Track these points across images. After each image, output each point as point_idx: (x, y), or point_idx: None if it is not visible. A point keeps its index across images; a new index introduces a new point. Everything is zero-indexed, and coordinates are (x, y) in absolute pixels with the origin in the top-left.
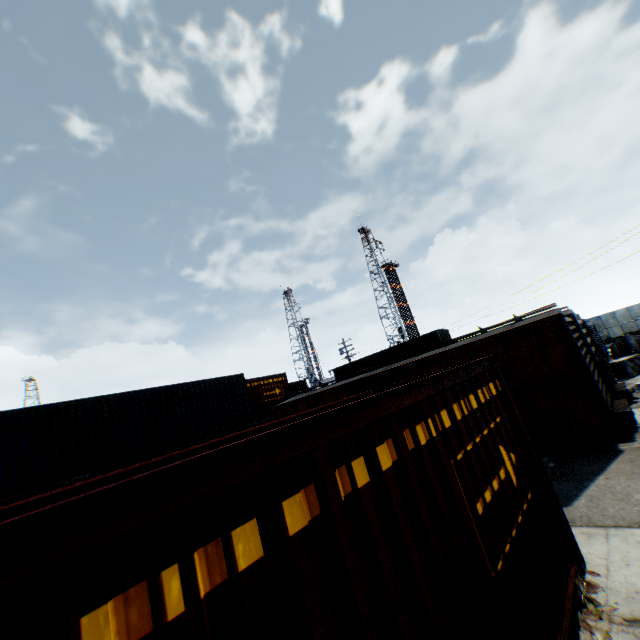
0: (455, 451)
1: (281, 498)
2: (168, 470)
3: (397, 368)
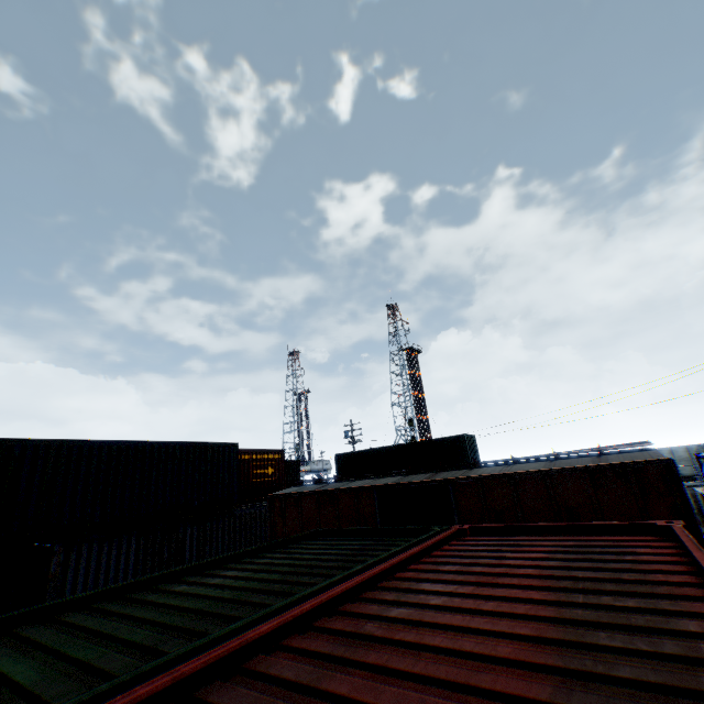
0: None
1: None
2: None
3: (447, 481)
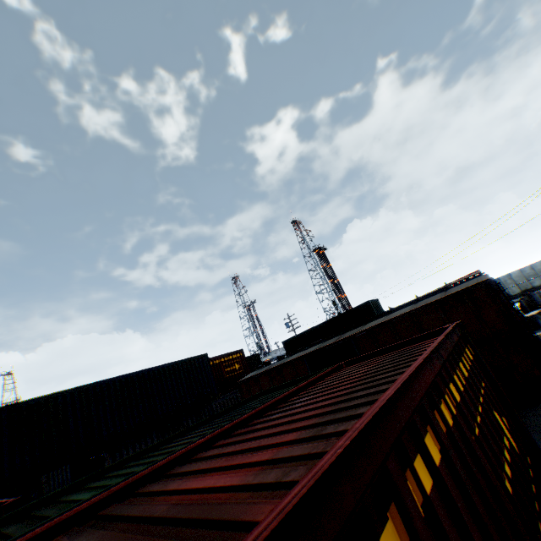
0: (471, 426)
1: (377, 533)
2: (272, 534)
3: (349, 338)
